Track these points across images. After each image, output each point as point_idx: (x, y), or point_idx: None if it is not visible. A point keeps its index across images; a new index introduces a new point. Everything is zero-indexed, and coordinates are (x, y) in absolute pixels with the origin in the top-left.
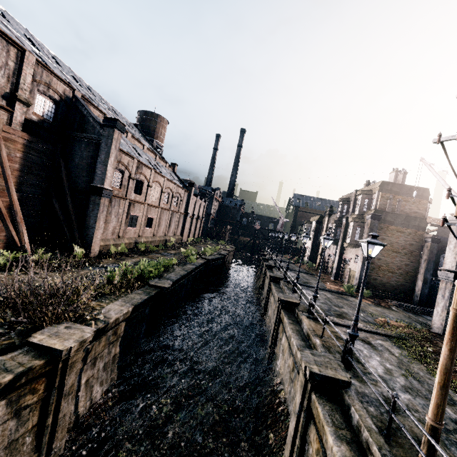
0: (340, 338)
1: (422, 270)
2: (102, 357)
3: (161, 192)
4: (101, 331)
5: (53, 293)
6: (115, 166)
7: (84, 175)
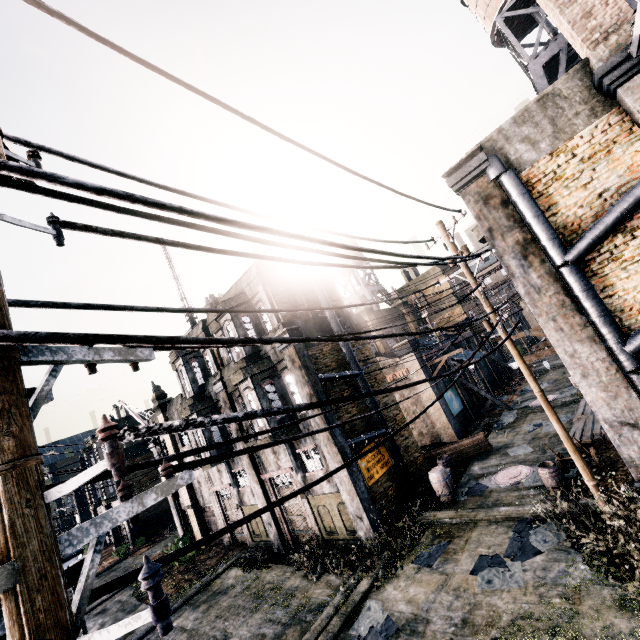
0: None
1: None
2: None
3: None
4: None
5: None
6: None
7: None
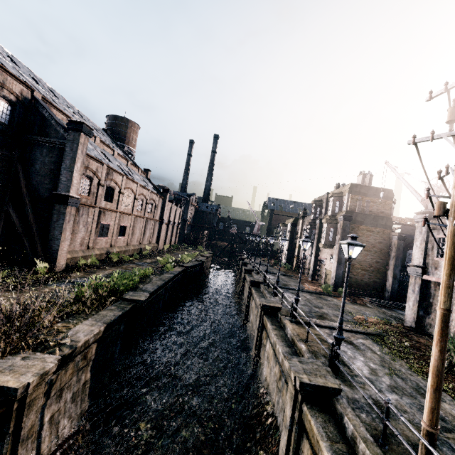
0: (324, 340)
1: (391, 267)
2: (70, 387)
3: (133, 199)
4: (67, 358)
5: (9, 318)
6: (82, 172)
7: (47, 182)
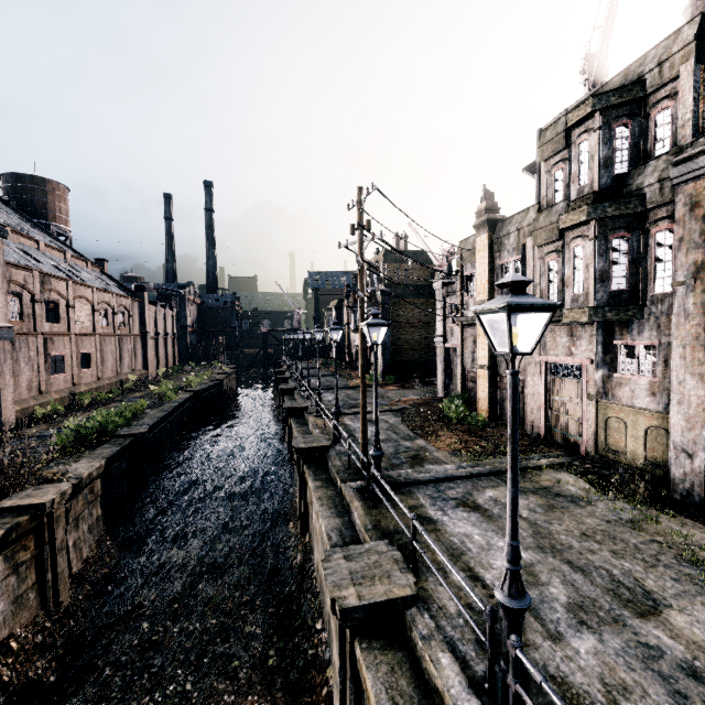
0: (343, 424)
1: None
2: (84, 519)
3: (92, 311)
4: (76, 488)
5: None
6: (6, 289)
7: None
